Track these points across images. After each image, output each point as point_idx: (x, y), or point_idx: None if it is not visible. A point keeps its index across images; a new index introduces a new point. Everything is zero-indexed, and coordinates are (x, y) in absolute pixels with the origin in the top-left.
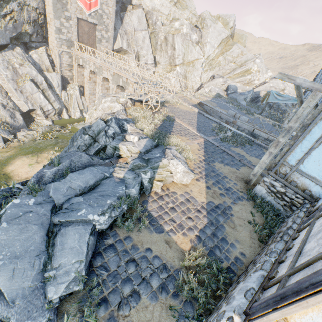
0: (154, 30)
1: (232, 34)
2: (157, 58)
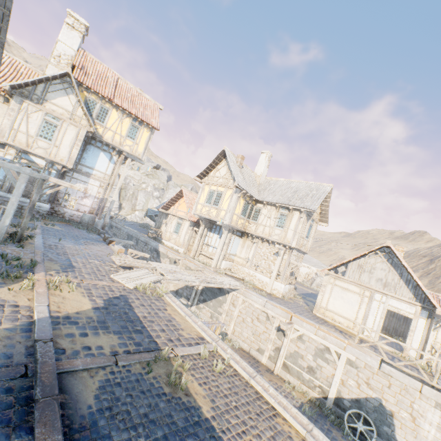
0: (126, 187)
1: None
2: (123, 205)
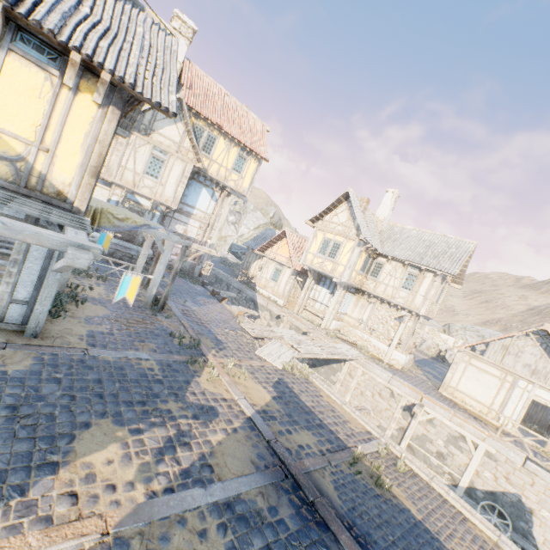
0: None
1: (276, 224)
2: None
